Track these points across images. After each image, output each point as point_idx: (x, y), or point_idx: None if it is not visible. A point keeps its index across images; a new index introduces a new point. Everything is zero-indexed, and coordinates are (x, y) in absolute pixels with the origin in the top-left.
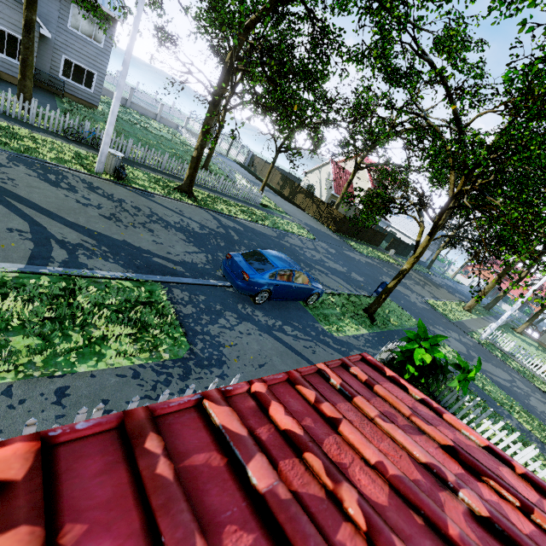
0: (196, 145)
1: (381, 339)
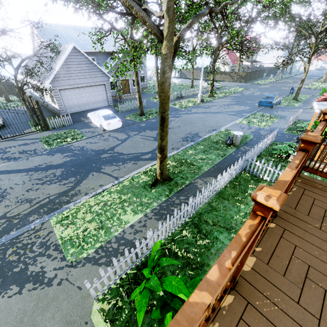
0: (211, 79)
1: (305, 103)
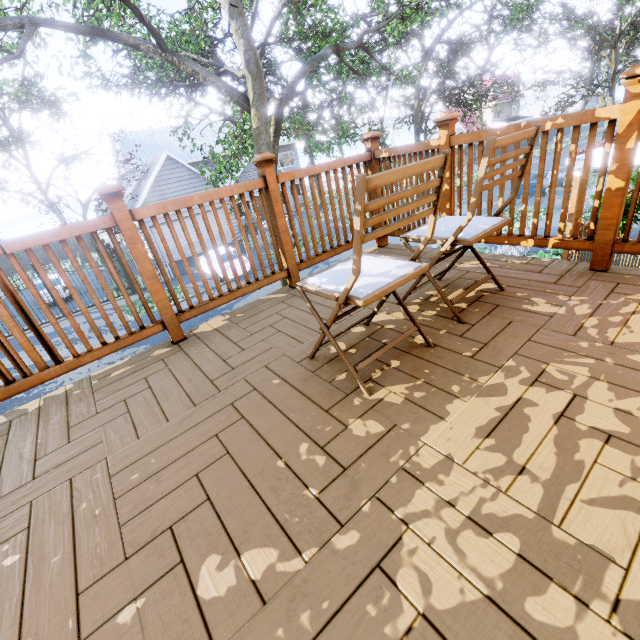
0: None
1: None
